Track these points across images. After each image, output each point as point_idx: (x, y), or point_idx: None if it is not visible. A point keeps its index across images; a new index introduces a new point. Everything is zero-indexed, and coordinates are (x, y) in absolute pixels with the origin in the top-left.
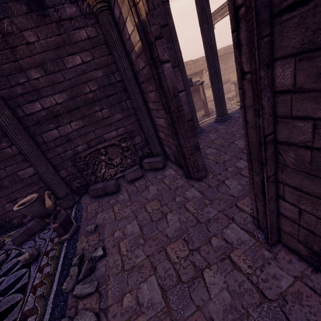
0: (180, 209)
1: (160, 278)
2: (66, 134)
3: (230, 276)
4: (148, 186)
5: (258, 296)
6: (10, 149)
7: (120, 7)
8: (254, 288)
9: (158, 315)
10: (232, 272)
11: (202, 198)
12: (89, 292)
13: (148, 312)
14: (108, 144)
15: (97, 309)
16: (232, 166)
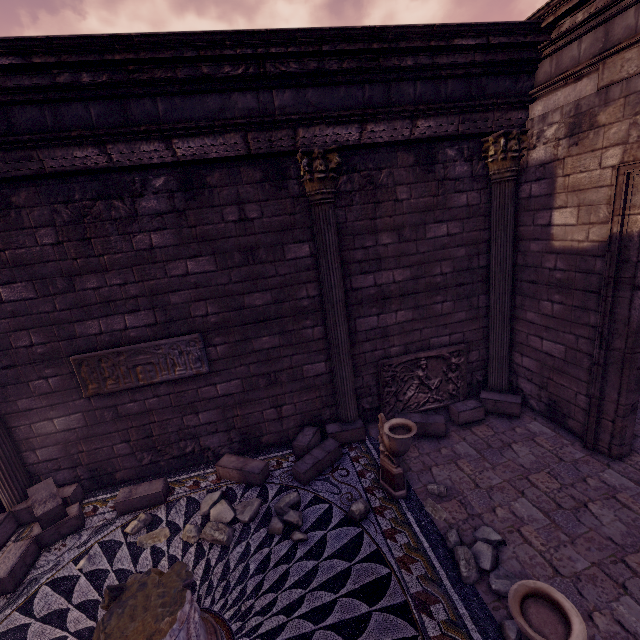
0: (609, 502)
1: None
2: (385, 325)
3: None
4: (508, 443)
5: None
6: (312, 330)
7: (555, 191)
8: None
9: None
10: None
11: None
12: None
13: None
14: (434, 354)
15: None
16: None
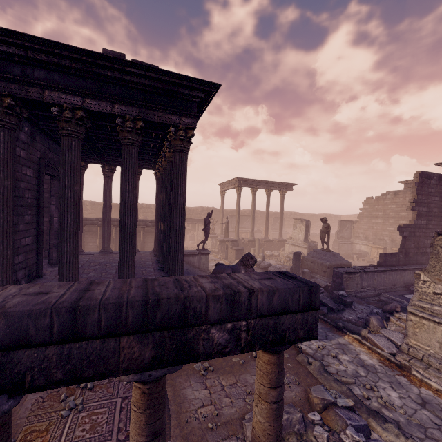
0: None
1: None
2: None
3: None
4: None
5: None
6: None
7: None
8: None
9: None
10: None
11: None
12: None
13: None
14: None
15: None
16: None
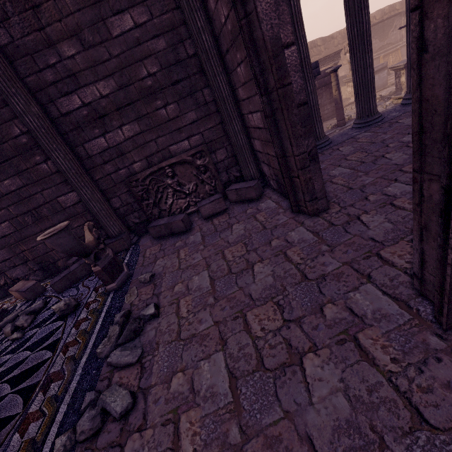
0: (276, 258)
1: (231, 357)
2: (117, 144)
3: (353, 371)
4: (232, 224)
5: (408, 416)
6: (46, 165)
7: None
8: (401, 399)
9: (219, 412)
10: (359, 364)
11: (316, 243)
12: (128, 361)
13: (205, 406)
14: (175, 160)
15: (135, 387)
16: (377, 193)
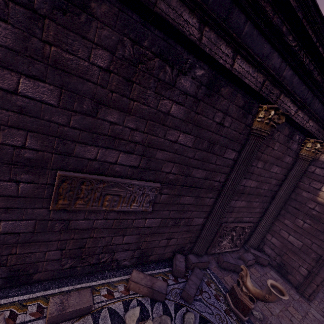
0: None
1: None
2: (235, 206)
3: None
4: None
5: None
6: (209, 200)
7: None
8: None
9: None
10: None
11: None
12: None
13: None
14: (243, 226)
15: None
16: None
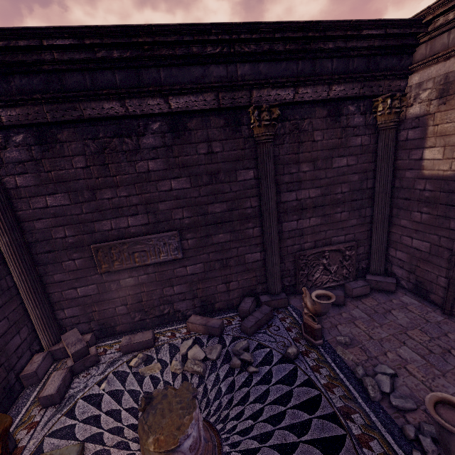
0: None
1: None
2: (302, 228)
3: None
4: (389, 310)
5: None
6: (252, 230)
7: (426, 136)
8: None
9: None
10: None
11: None
12: (411, 407)
13: None
14: (335, 248)
15: None
16: None
